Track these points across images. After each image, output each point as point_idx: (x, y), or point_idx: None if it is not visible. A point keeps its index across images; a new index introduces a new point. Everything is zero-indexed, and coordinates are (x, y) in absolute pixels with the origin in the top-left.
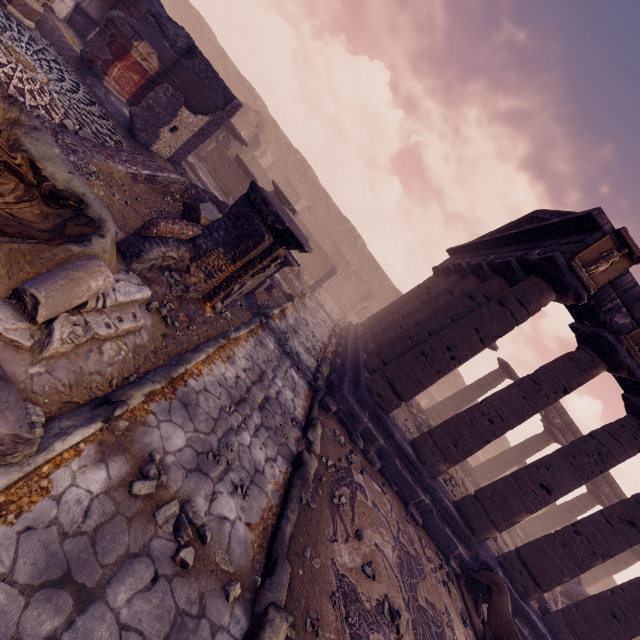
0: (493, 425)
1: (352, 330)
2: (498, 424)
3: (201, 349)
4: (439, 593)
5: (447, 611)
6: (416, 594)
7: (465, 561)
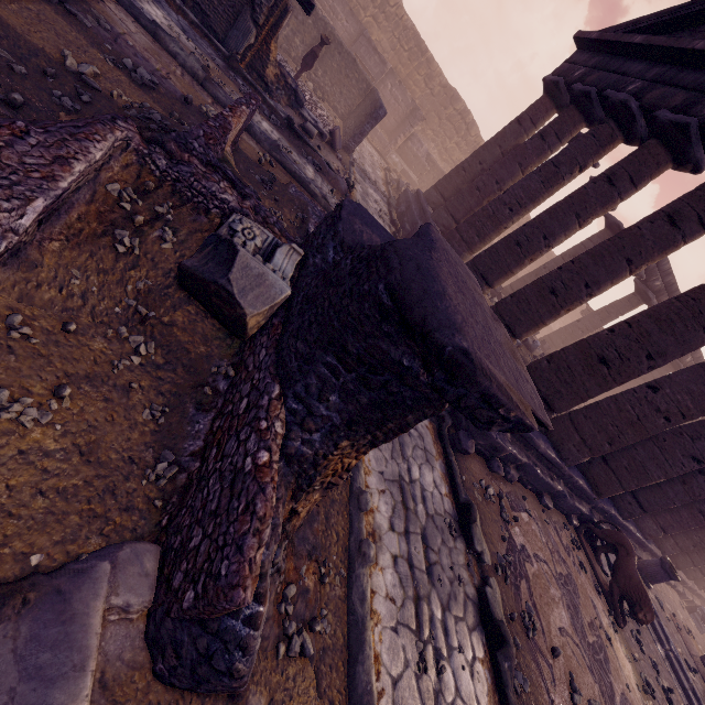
0: (669, 423)
1: (418, 215)
2: (676, 422)
3: (362, 619)
4: (585, 590)
5: (593, 605)
6: (586, 636)
7: (584, 515)
